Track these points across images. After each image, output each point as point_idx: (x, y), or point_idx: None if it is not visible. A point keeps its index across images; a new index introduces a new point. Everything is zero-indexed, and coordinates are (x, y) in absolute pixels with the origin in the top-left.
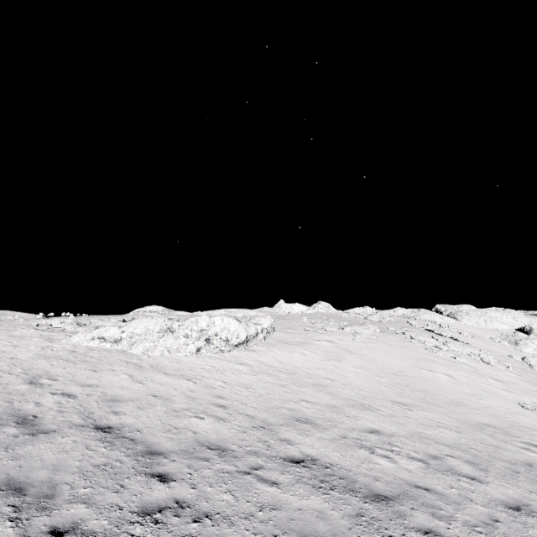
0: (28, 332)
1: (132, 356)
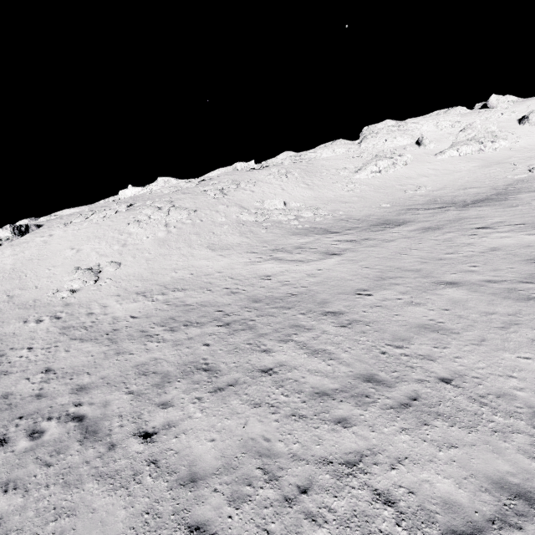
0: None
1: None
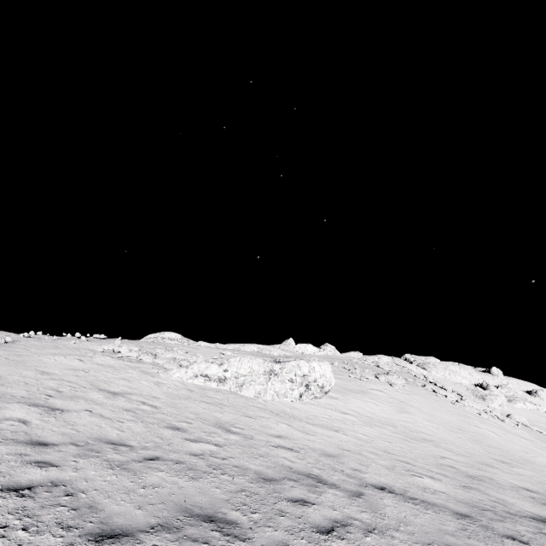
0: (109, 361)
1: (249, 399)
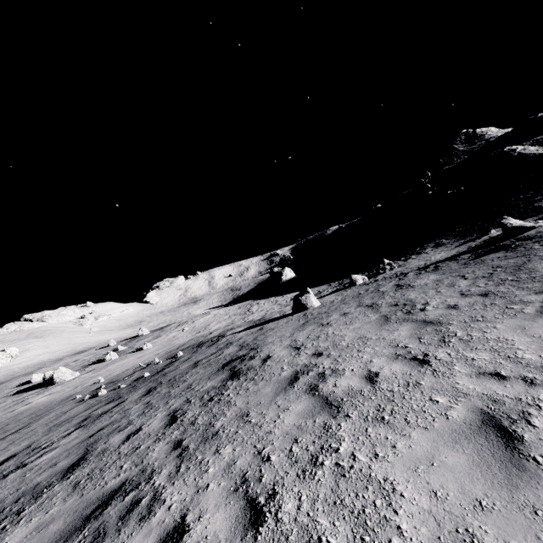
0: None
1: None
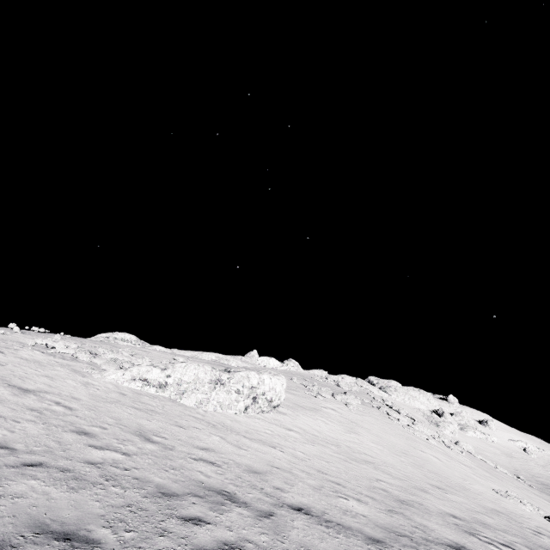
0: (36, 355)
1: (188, 408)
